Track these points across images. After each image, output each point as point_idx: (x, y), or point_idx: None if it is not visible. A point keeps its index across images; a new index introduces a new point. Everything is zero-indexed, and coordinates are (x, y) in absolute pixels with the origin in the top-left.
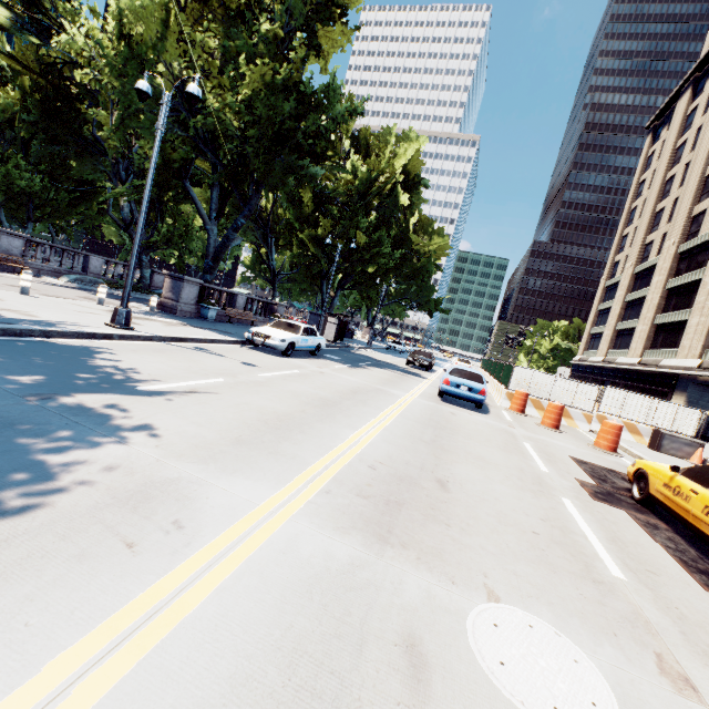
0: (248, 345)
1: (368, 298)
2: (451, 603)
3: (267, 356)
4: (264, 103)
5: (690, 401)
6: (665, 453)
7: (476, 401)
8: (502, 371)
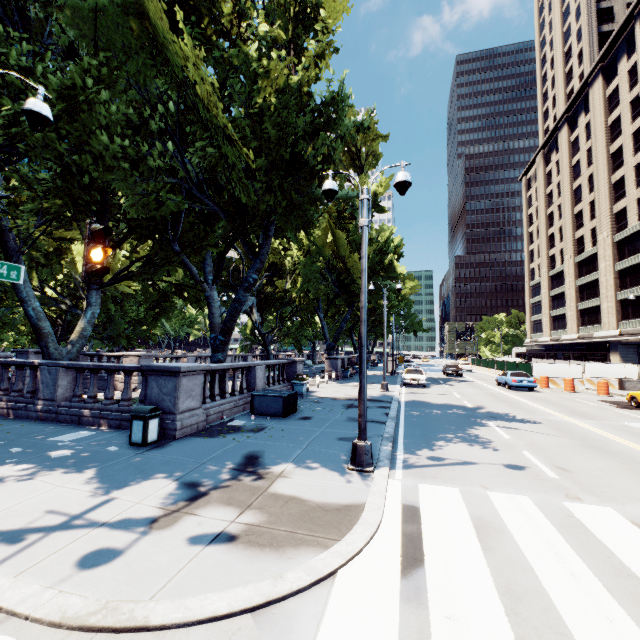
0: (401, 386)
1: (381, 335)
2: (621, 423)
3: (425, 389)
4: (369, 261)
5: (622, 356)
6: (628, 390)
7: (534, 387)
8: (517, 367)
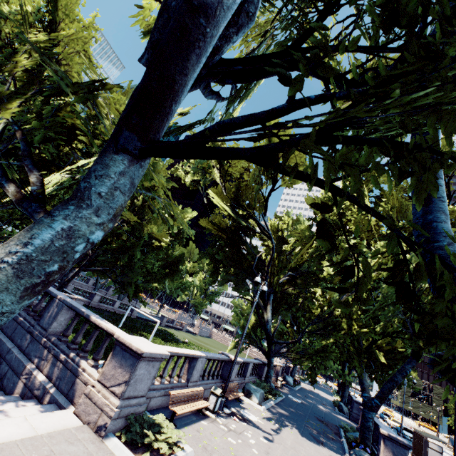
0: None
1: (375, 379)
2: None
3: None
4: None
5: None
6: None
7: None
8: None
